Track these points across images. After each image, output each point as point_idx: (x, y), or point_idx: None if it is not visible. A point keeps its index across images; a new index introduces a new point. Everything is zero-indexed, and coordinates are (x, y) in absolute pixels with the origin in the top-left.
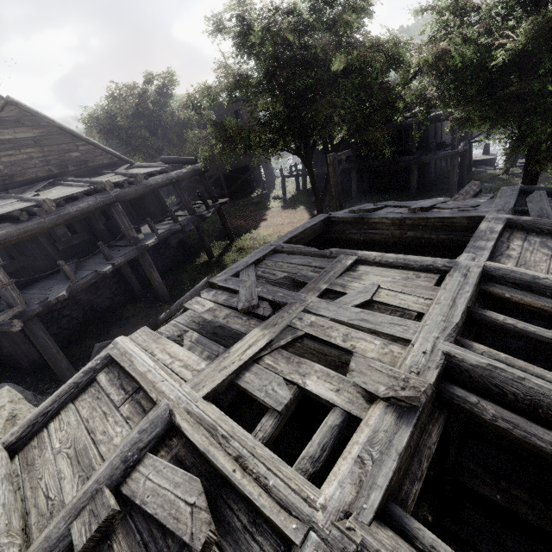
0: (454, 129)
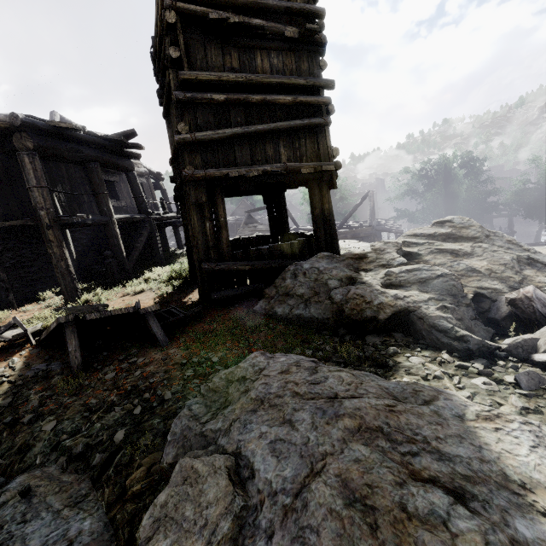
0: (511, 222)
